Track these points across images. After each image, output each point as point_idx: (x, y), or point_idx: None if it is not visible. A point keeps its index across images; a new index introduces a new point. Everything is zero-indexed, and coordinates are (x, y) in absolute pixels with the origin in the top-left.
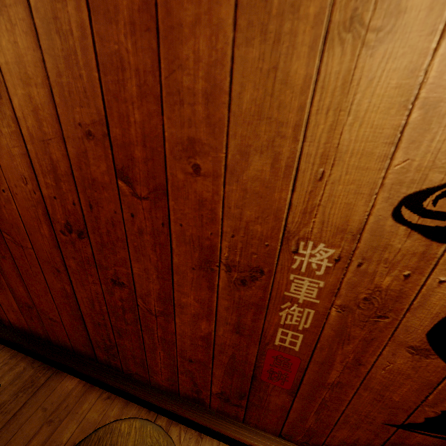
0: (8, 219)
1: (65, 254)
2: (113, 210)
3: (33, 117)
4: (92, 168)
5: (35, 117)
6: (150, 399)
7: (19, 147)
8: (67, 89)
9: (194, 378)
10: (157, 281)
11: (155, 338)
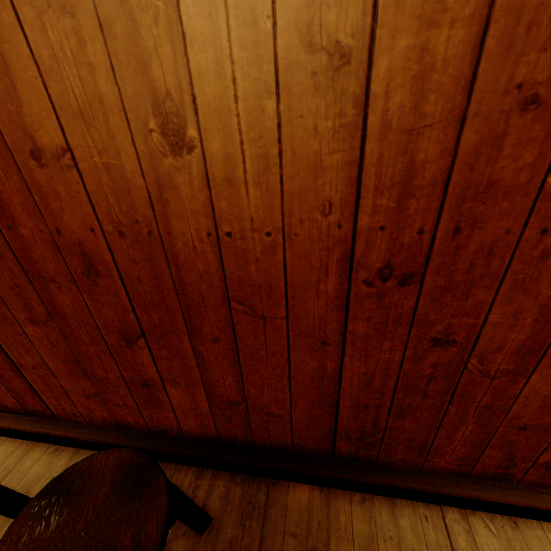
0: (253, 280)
1: (353, 315)
2: (503, 230)
3: (410, 89)
4: (499, 163)
5: (415, 88)
6: (435, 490)
7: (345, 151)
8: (529, 19)
9: (513, 449)
10: (530, 327)
11: (470, 409)
